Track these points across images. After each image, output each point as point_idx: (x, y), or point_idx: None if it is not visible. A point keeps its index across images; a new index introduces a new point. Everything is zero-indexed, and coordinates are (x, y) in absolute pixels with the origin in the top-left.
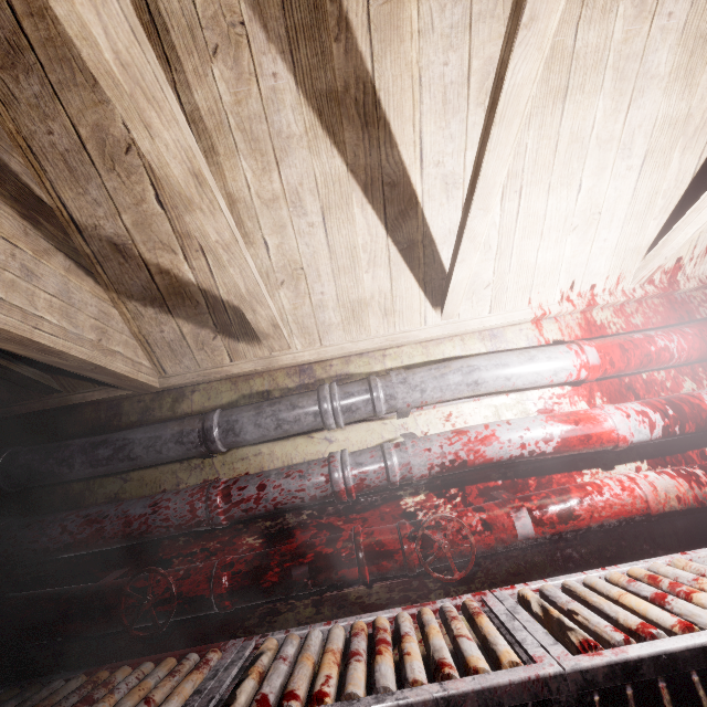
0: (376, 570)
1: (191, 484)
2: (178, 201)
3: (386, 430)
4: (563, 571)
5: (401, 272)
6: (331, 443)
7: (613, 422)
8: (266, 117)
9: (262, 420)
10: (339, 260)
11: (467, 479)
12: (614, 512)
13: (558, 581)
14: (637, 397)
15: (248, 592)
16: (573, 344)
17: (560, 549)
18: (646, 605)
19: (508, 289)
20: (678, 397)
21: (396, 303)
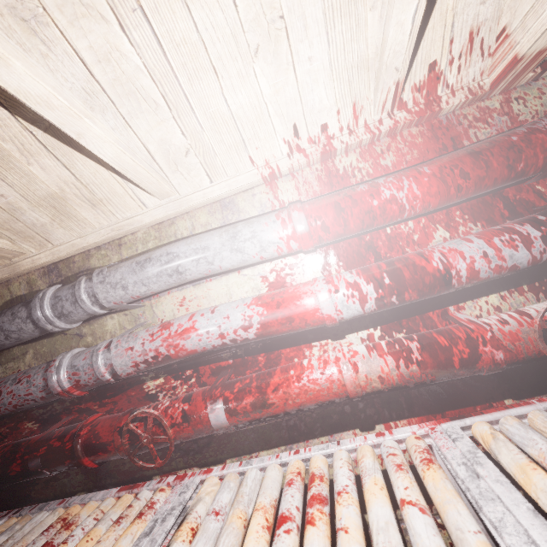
0: (97, 458)
1: None
2: None
3: (127, 320)
4: (288, 439)
5: (70, 156)
6: (82, 338)
7: (318, 300)
8: None
9: None
10: None
11: (201, 361)
12: (309, 398)
13: (248, 467)
14: (378, 256)
15: (1, 479)
16: (286, 209)
17: (286, 419)
18: (247, 542)
19: (216, 151)
20: (405, 258)
21: (94, 191)
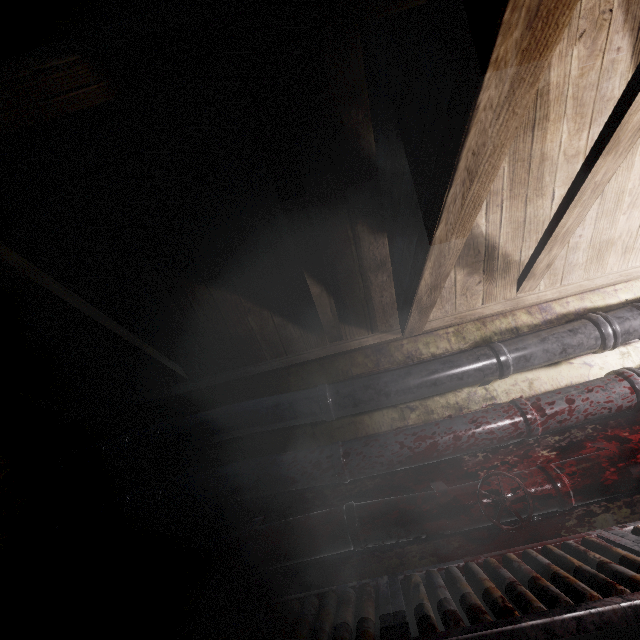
0: None
1: (472, 409)
2: (609, 145)
3: None
4: None
5: None
6: (592, 367)
7: None
8: (597, 85)
9: (548, 346)
10: (606, 204)
11: None
12: None
13: None
14: None
15: (591, 490)
16: None
17: None
18: None
19: None
20: None
21: (637, 241)
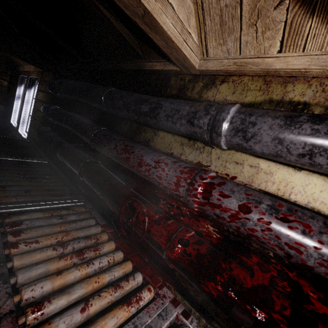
0: None
1: (189, 159)
2: None
3: None
4: None
5: None
6: None
7: None
8: None
9: (288, 135)
10: None
11: None
12: None
13: None
14: None
15: (188, 275)
16: None
17: None
18: None
19: None
20: None
21: None
